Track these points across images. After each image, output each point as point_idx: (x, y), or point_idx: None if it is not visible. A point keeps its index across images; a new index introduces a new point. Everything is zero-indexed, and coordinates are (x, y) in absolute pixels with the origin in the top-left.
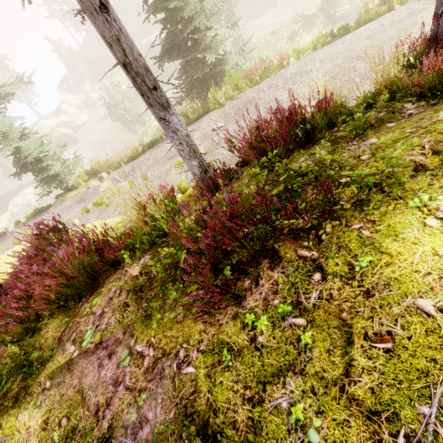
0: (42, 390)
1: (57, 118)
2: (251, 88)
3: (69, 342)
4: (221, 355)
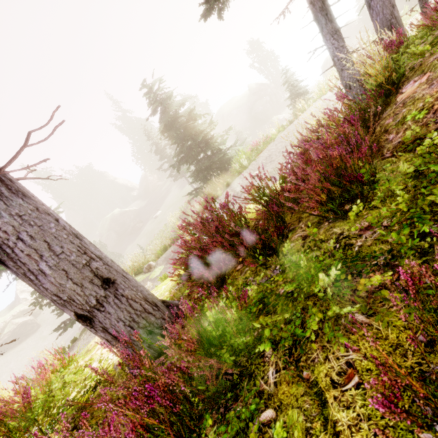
0: None
1: (13, 310)
2: (258, 155)
3: None
4: None
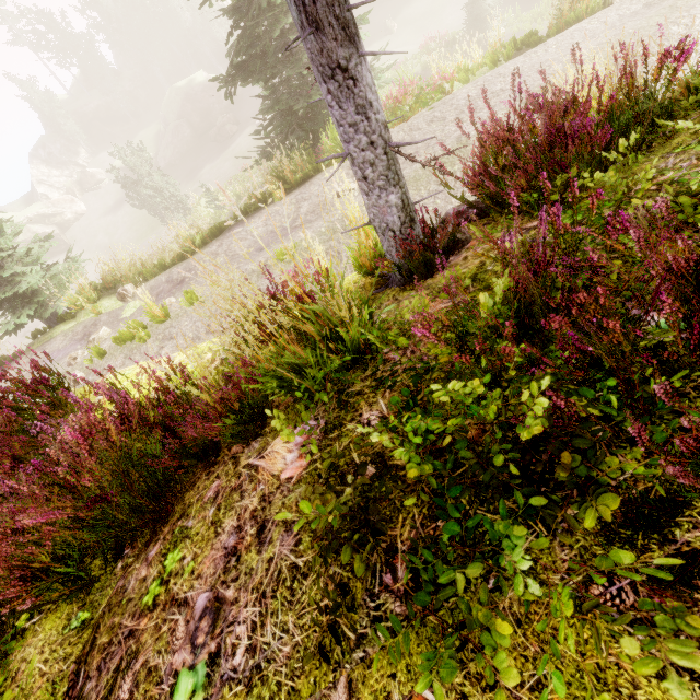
0: None
1: (29, 209)
2: (394, 127)
3: None
4: None
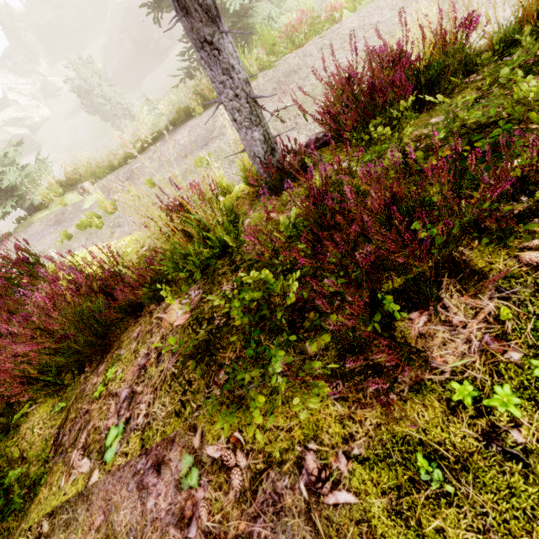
0: (36, 536)
1: (3, 113)
2: (292, 52)
3: (76, 451)
4: (412, 468)
